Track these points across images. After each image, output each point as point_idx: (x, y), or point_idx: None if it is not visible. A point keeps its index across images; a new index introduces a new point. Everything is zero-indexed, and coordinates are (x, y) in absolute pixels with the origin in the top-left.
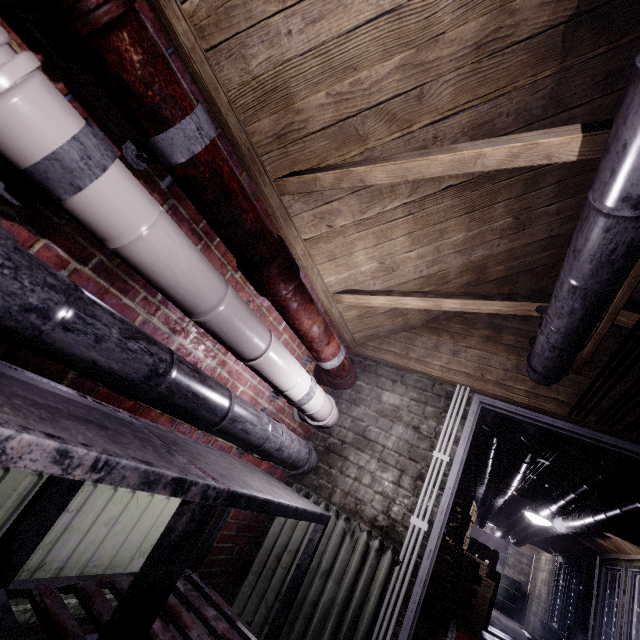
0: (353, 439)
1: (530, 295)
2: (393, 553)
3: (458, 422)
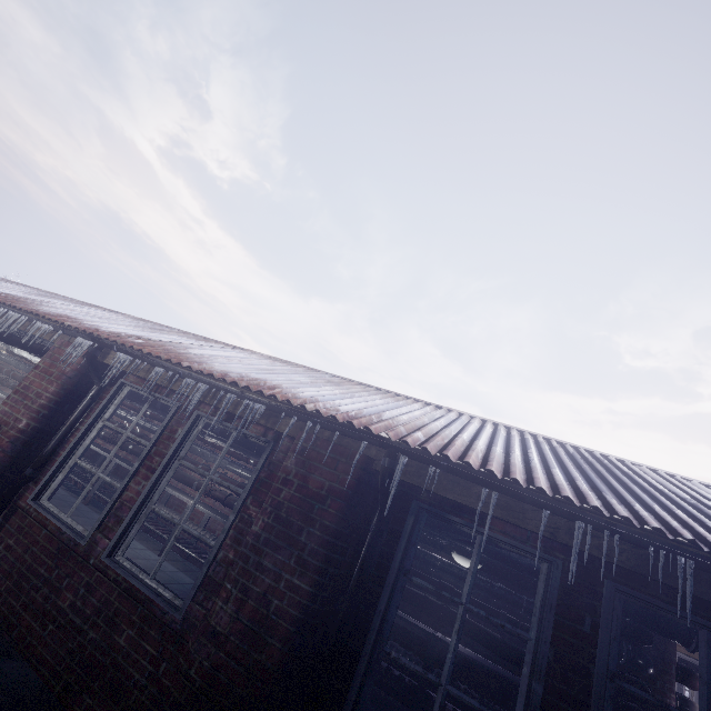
0: None
1: None
2: None
3: None
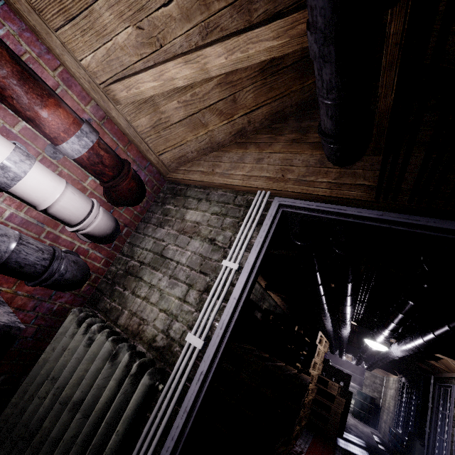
0: (151, 259)
1: (304, 4)
2: (152, 377)
3: (253, 227)
